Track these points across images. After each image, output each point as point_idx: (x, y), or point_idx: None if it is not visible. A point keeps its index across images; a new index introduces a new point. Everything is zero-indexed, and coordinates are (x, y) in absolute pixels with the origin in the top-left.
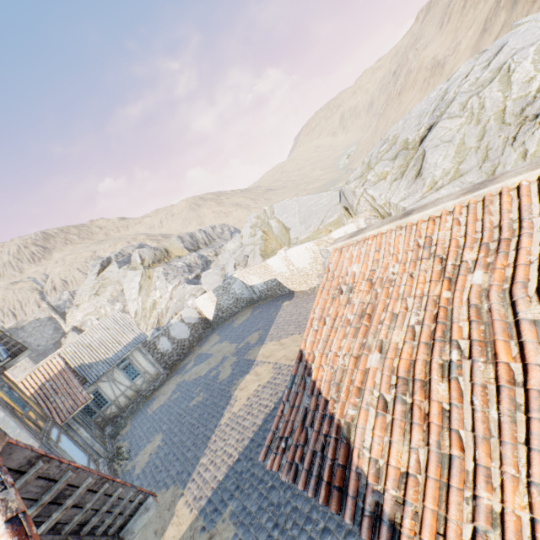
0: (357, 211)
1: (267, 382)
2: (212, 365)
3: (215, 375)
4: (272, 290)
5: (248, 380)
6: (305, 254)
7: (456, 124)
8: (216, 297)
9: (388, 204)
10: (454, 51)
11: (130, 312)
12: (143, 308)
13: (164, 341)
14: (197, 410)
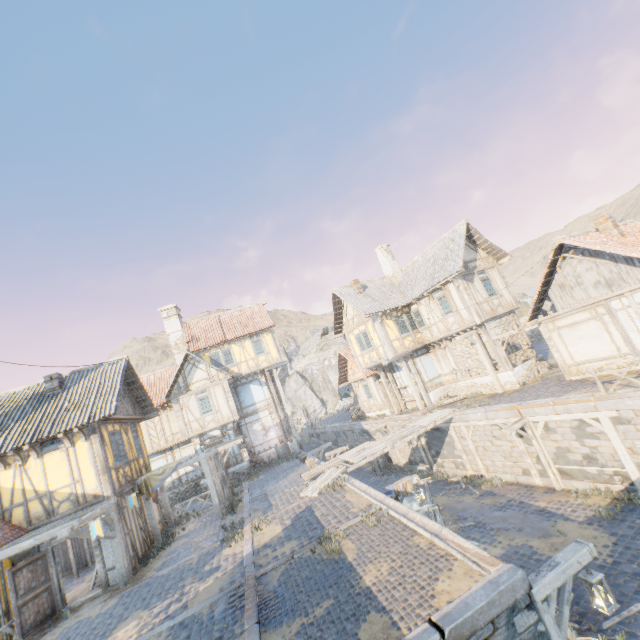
0: None
1: None
2: None
3: None
4: (537, 336)
5: None
6: None
7: None
8: None
9: None
10: None
11: None
12: None
13: None
14: None
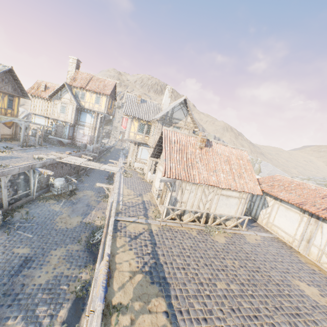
0: None
1: None
2: None
3: None
4: None
5: None
6: None
7: None
8: None
9: None
10: None
11: None
12: None
13: None
14: None
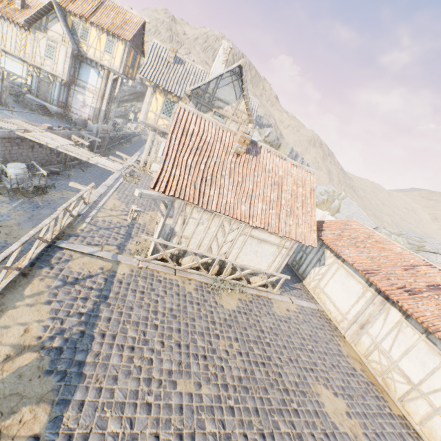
0: None
1: None
2: None
3: None
4: None
5: None
6: None
7: (440, 261)
8: None
9: None
10: None
11: None
12: None
13: None
14: None
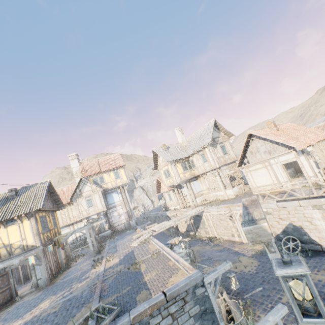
0: None
1: None
2: None
3: None
4: None
5: None
6: None
7: None
8: None
9: None
10: None
11: None
12: None
13: None
14: None
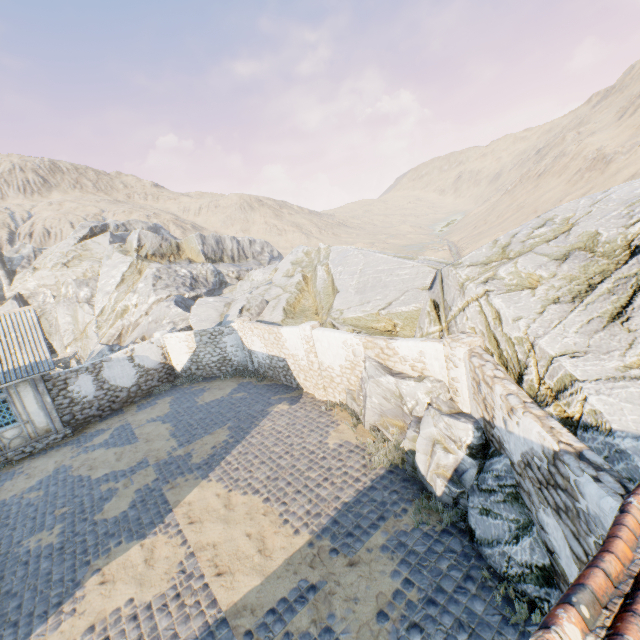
0: (455, 320)
1: (145, 605)
2: (119, 465)
3: (105, 494)
4: (276, 372)
5: (129, 561)
6: (341, 349)
7: None
8: (196, 343)
9: (529, 345)
10: (630, 150)
11: (95, 307)
12: (115, 308)
13: (85, 381)
14: (17, 572)
